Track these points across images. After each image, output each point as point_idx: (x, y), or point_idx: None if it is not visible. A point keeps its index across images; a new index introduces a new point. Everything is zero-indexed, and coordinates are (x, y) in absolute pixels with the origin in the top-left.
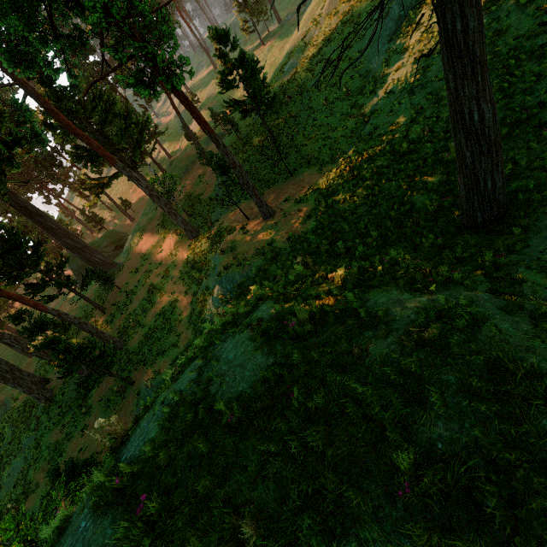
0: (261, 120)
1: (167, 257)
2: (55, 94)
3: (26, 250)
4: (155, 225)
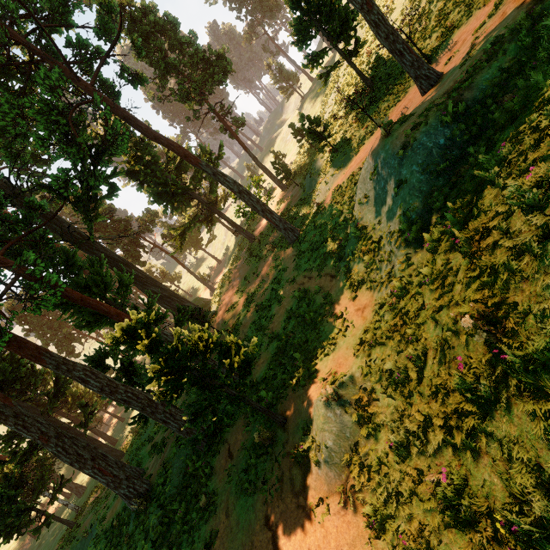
0: (336, 103)
1: (269, 273)
2: (135, 145)
3: (110, 281)
4: (241, 263)
